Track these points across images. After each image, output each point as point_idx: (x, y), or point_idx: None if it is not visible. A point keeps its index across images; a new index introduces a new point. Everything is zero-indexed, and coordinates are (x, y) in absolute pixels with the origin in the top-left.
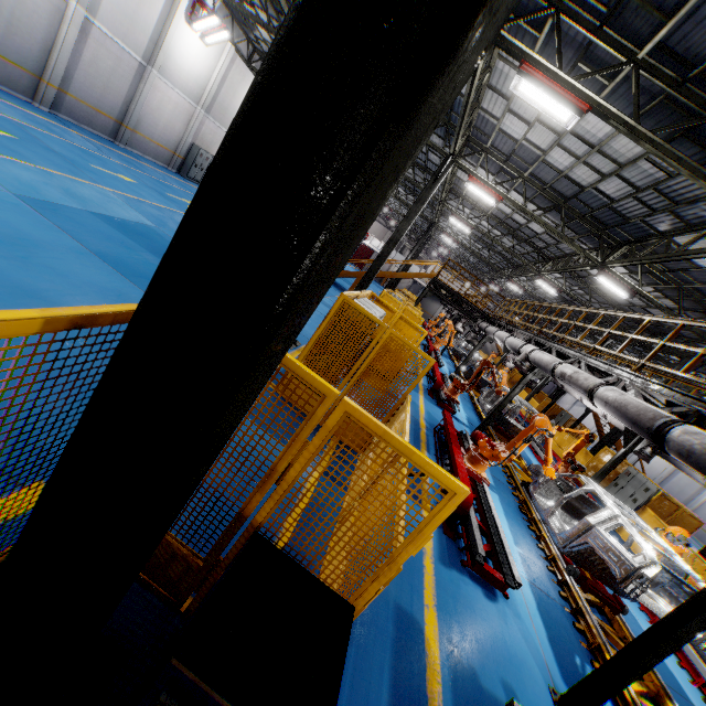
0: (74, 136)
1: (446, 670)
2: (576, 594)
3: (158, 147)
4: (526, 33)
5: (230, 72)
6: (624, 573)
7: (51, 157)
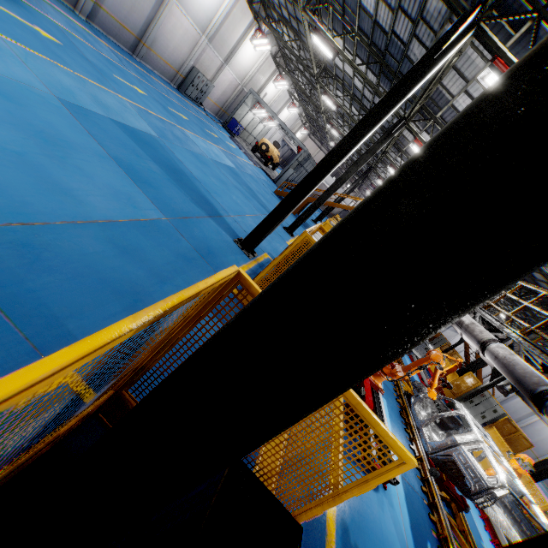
0: (103, 46)
1: (339, 546)
2: (434, 491)
3: (166, 65)
4: (502, 29)
5: (234, 10)
6: (478, 488)
7: (85, 64)
